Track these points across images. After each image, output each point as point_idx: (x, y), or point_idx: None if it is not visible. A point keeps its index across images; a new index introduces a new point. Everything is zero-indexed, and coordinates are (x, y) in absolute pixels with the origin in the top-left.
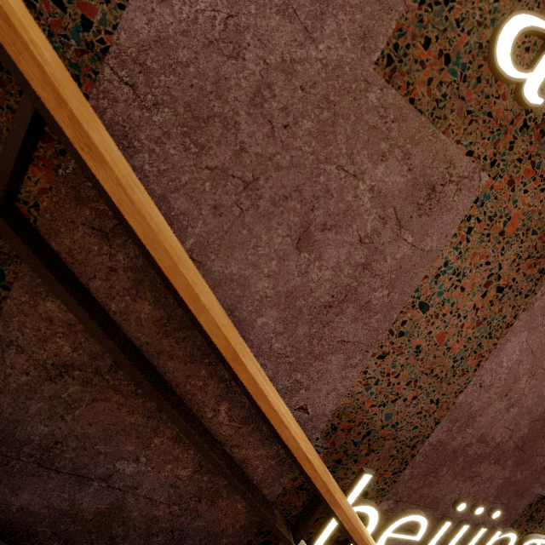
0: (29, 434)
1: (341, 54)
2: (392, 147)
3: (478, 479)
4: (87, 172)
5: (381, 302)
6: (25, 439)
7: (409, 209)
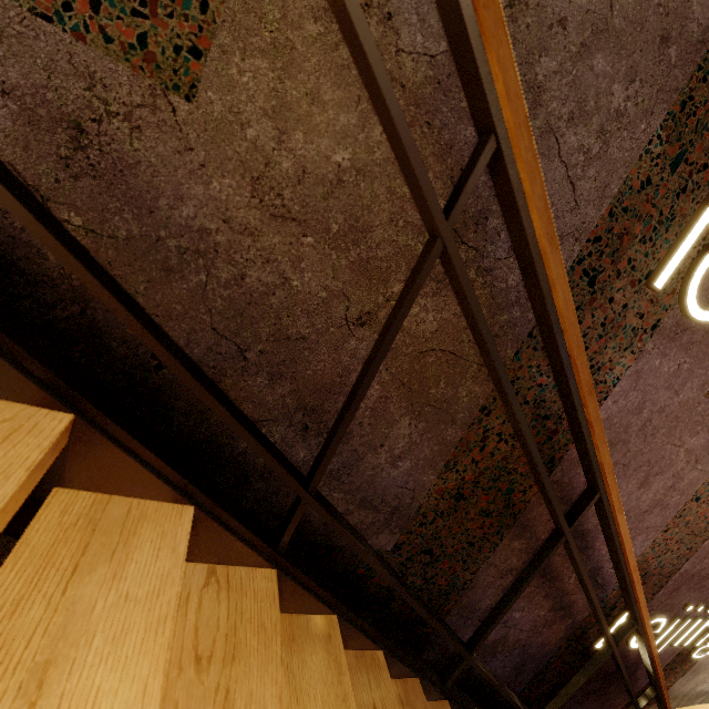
0: (481, 606)
1: (689, 395)
2: (703, 427)
3: (703, 589)
4: (608, 514)
5: (674, 503)
6: (478, 608)
7: (703, 453)
